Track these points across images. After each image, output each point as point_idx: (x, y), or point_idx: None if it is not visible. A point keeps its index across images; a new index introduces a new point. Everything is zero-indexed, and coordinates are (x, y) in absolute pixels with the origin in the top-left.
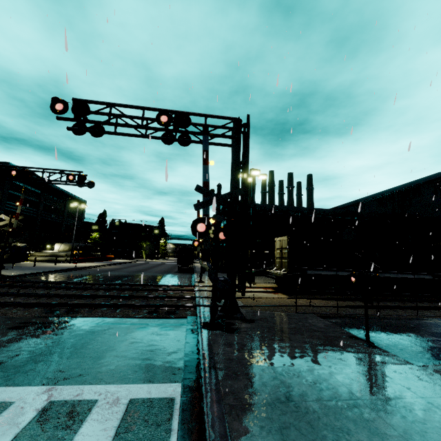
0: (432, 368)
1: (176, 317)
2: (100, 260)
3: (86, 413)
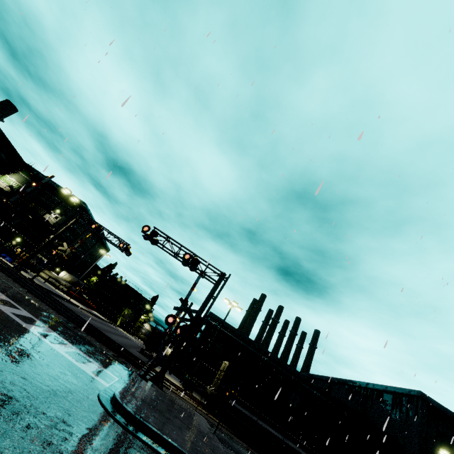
0: (225, 447)
1: (126, 366)
2: (85, 303)
3: (89, 361)
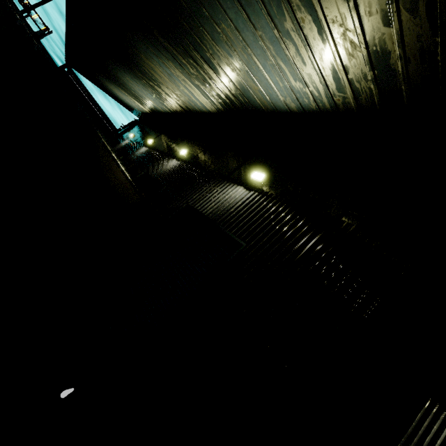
0: None
1: None
2: None
3: None
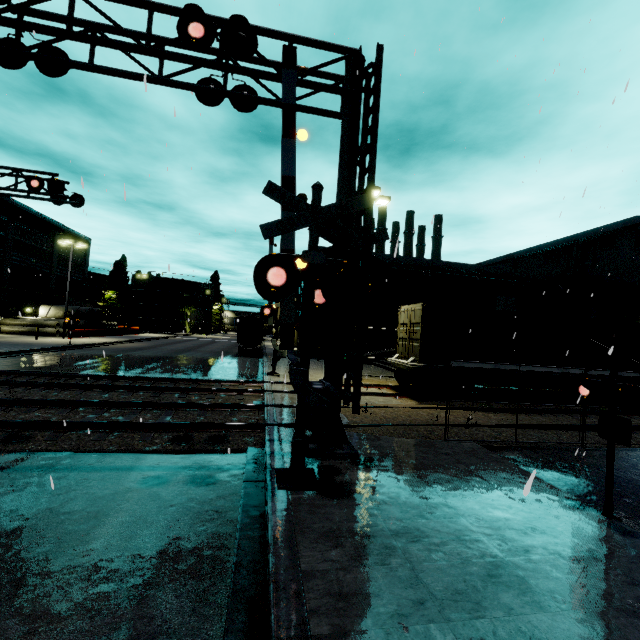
0: None
1: (226, 449)
2: (115, 333)
3: None
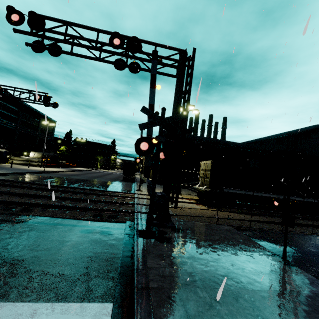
0: None
1: (117, 221)
2: (64, 166)
3: None
